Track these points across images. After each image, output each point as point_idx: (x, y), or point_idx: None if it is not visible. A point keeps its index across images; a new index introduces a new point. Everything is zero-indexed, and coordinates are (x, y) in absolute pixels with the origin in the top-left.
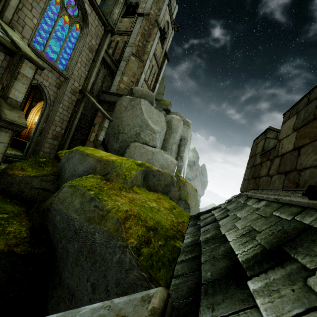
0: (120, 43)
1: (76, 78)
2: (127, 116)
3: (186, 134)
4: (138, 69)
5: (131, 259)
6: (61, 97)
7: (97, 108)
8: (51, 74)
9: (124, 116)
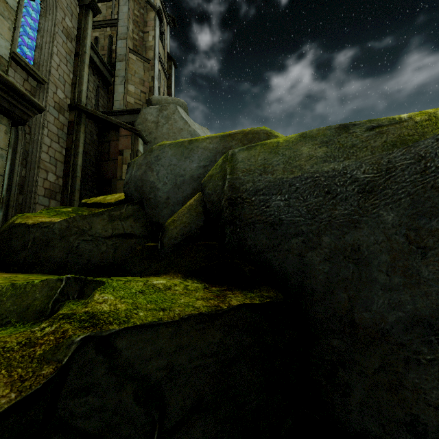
0: (102, 39)
1: (57, 82)
2: (163, 135)
3: None
4: (146, 72)
5: None
6: (42, 117)
7: (117, 123)
8: (11, 70)
9: (157, 135)
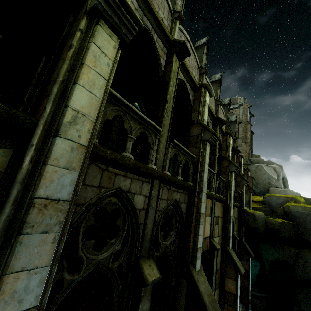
0: None
1: None
2: (257, 175)
3: (284, 174)
4: (247, 147)
5: None
6: None
7: None
8: None
9: (255, 175)
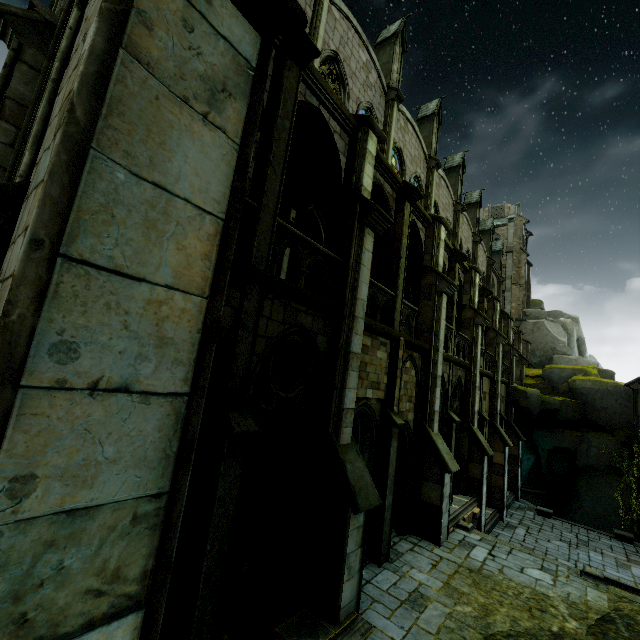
0: None
1: None
2: (536, 337)
3: (580, 332)
4: (520, 292)
5: (627, 387)
6: None
7: None
8: None
9: (533, 337)
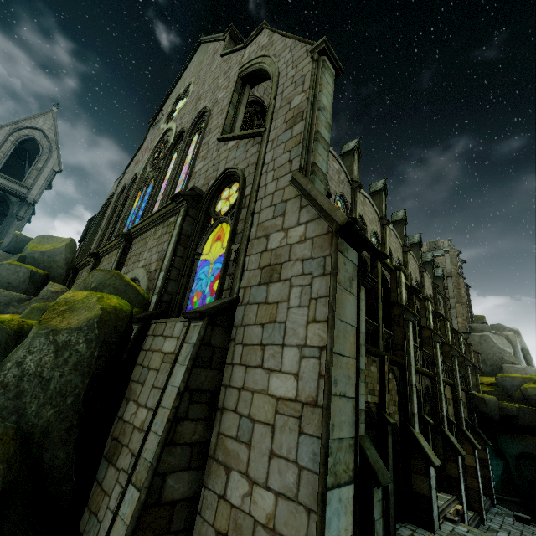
0: None
1: None
2: (484, 348)
3: (523, 343)
4: (463, 309)
5: None
6: None
7: None
8: None
9: (481, 348)
